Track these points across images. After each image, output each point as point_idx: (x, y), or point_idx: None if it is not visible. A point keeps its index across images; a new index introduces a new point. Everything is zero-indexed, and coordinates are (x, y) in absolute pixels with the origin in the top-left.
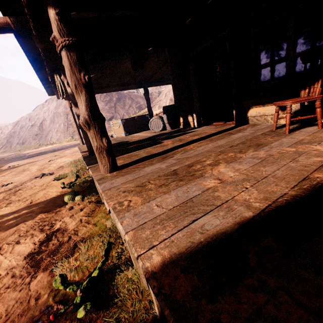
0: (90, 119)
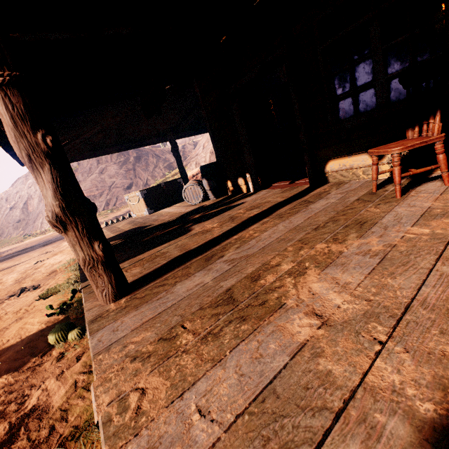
0: (64, 213)
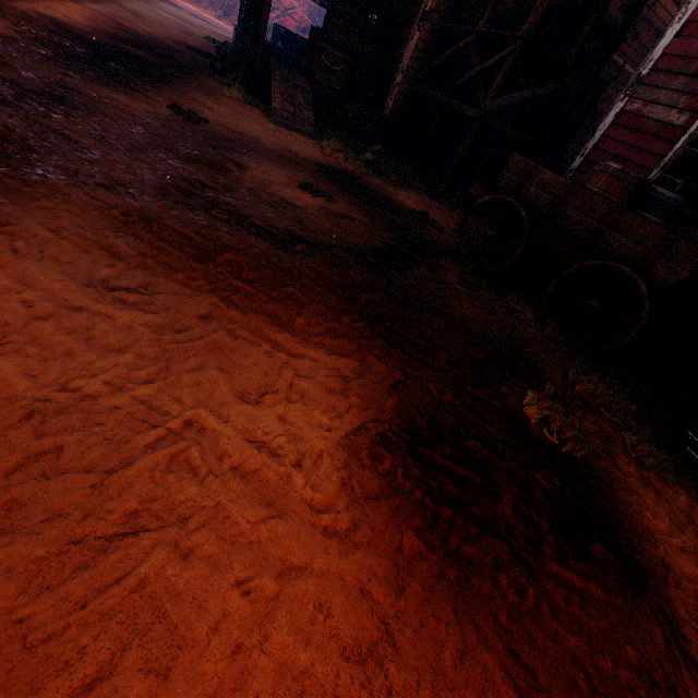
0: (249, 7)
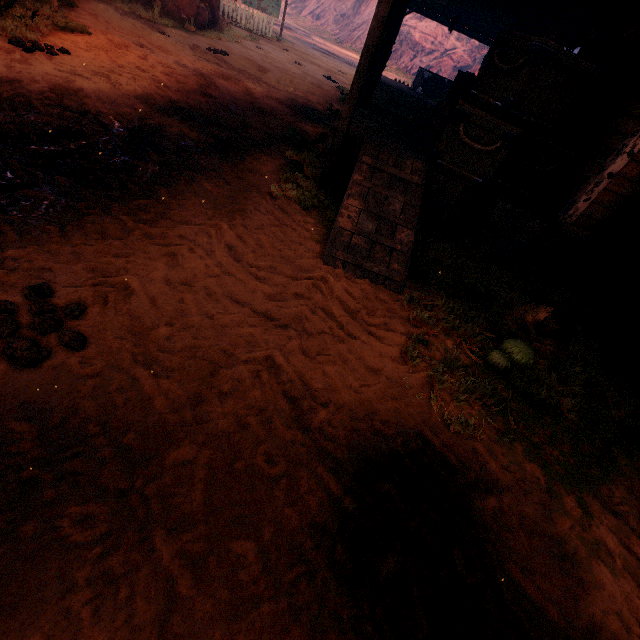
0: None
